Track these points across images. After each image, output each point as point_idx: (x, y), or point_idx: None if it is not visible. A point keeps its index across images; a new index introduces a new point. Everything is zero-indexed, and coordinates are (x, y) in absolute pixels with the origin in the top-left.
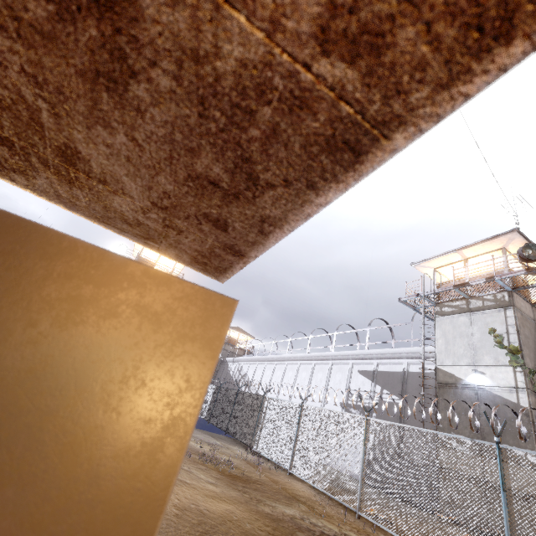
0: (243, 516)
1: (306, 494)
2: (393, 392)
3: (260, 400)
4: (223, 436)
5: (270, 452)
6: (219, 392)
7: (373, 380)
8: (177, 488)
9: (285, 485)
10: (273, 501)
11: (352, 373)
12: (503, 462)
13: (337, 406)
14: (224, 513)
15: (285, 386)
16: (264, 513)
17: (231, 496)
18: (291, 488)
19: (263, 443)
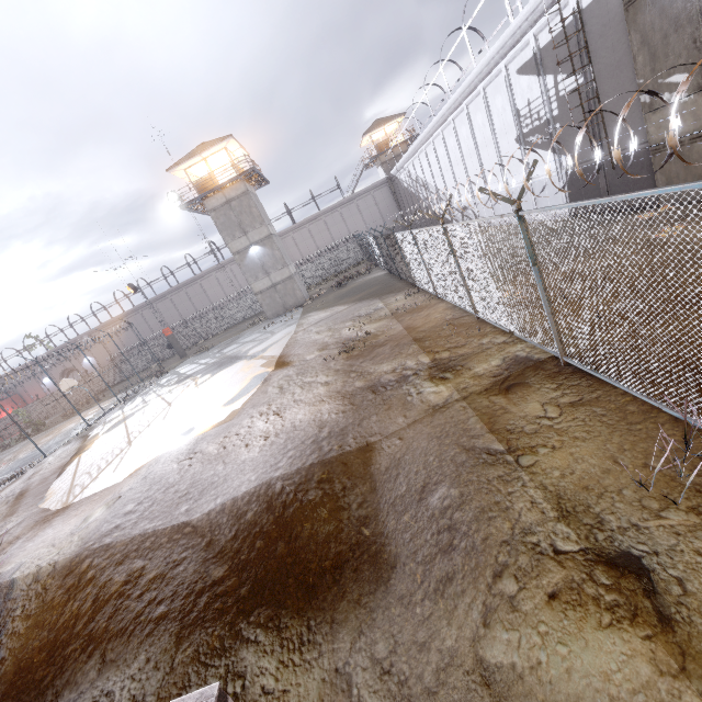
0: (328, 409)
1: (435, 322)
2: (570, 71)
3: (395, 240)
4: (395, 286)
5: (423, 285)
6: (377, 243)
7: (538, 73)
8: (288, 413)
9: (418, 324)
10: (382, 362)
11: (511, 84)
12: (527, 233)
13: (514, 148)
14: (313, 416)
15: (455, 163)
16: (352, 392)
17: (335, 389)
18: (422, 325)
19: (417, 279)
